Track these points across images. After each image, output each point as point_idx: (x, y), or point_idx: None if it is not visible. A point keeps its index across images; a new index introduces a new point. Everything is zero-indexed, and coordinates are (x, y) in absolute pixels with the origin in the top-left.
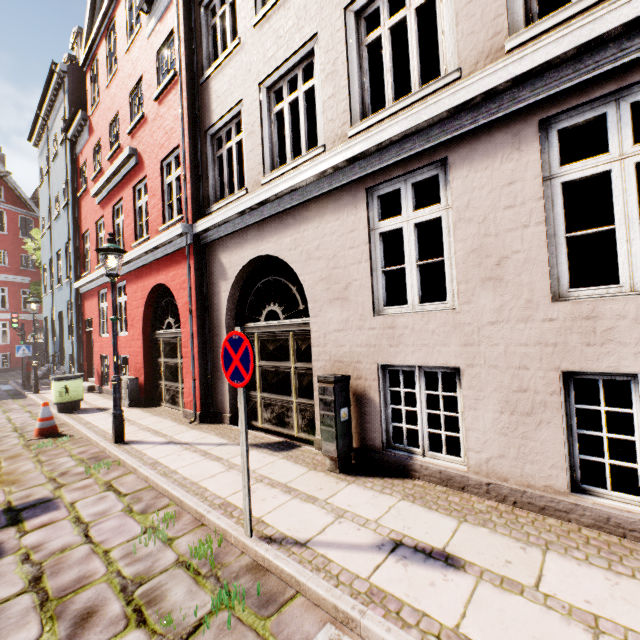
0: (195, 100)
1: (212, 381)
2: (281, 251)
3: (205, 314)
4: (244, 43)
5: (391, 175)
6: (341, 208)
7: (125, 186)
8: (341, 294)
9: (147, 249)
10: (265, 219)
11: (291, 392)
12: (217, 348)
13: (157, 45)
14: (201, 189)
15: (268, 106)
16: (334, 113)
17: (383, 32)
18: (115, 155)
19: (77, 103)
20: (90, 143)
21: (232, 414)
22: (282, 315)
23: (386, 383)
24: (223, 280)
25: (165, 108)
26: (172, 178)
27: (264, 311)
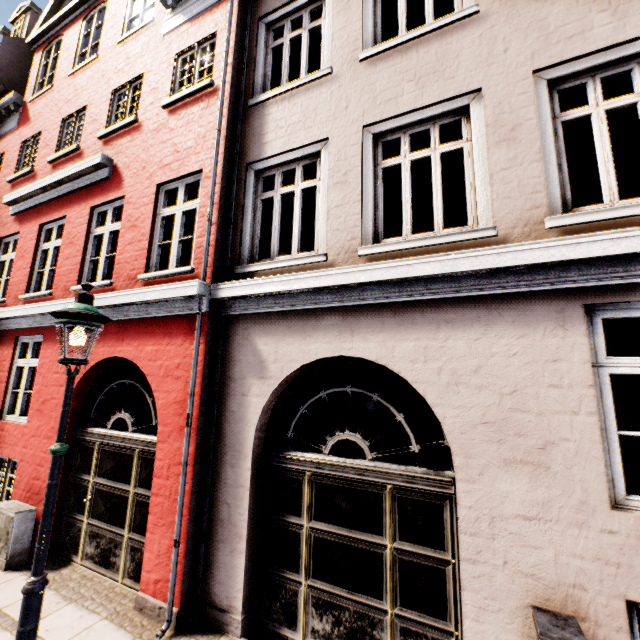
0: (236, 122)
1: (206, 543)
2: (393, 359)
3: (211, 425)
4: (338, 75)
5: (639, 296)
6: (530, 321)
7: (75, 202)
8: (532, 456)
9: (110, 302)
10: (361, 304)
11: (382, 592)
12: (227, 486)
13: (180, 45)
14: (230, 236)
15: (373, 156)
16: (514, 190)
17: (595, 112)
18: (65, 158)
19: (5, 82)
20: (18, 134)
21: (244, 614)
22: (370, 453)
23: (634, 634)
24: (257, 377)
25: (181, 120)
26: (175, 210)
27: (330, 438)
